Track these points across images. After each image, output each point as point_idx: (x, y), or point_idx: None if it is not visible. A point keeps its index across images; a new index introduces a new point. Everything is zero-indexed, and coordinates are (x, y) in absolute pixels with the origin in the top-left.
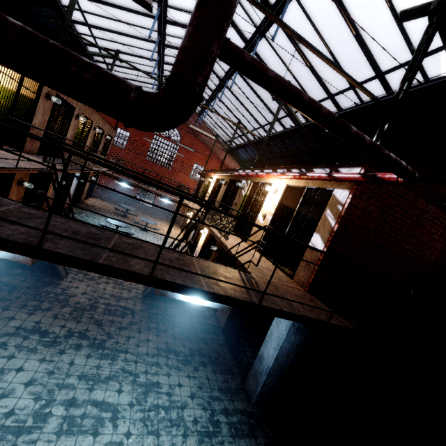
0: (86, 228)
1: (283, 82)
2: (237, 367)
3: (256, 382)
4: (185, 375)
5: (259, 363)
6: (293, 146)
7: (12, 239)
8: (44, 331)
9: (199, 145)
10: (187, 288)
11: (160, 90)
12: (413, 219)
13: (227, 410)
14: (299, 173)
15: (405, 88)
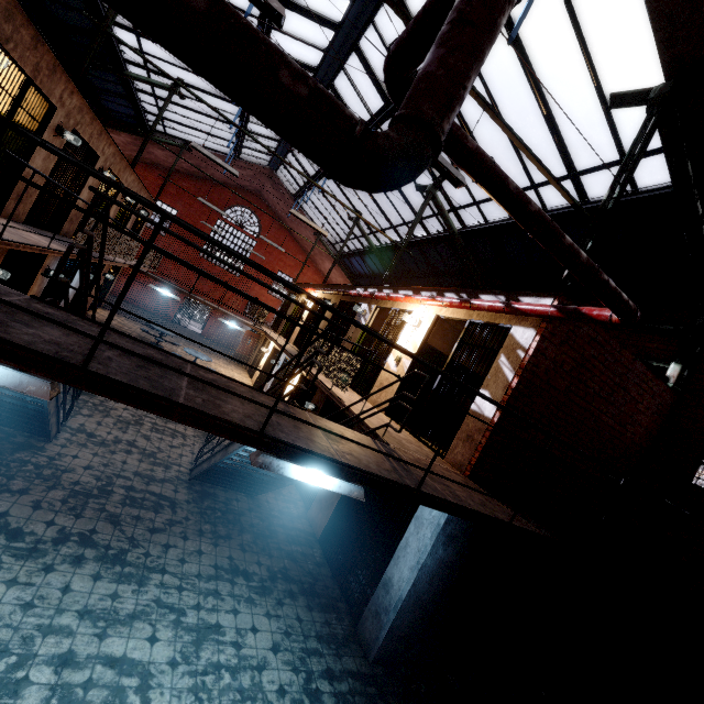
0: (141, 348)
1: (486, 158)
2: (344, 601)
3: (379, 625)
4: (263, 612)
5: (384, 592)
6: (437, 261)
7: (35, 349)
8: (15, 530)
9: (289, 245)
10: (314, 456)
11: (389, 130)
12: (615, 380)
13: (332, 672)
14: (459, 298)
15: (616, 195)
